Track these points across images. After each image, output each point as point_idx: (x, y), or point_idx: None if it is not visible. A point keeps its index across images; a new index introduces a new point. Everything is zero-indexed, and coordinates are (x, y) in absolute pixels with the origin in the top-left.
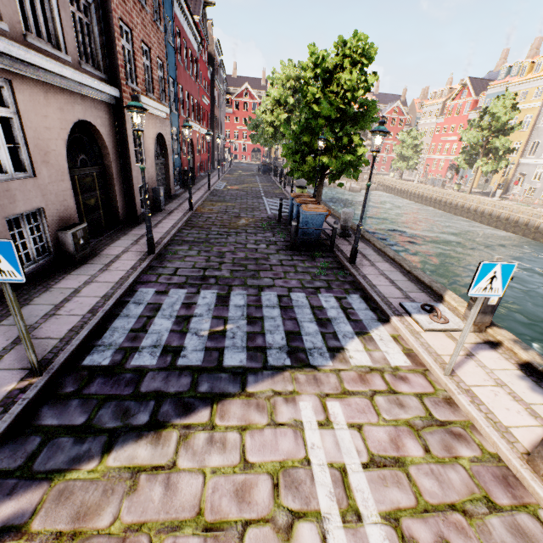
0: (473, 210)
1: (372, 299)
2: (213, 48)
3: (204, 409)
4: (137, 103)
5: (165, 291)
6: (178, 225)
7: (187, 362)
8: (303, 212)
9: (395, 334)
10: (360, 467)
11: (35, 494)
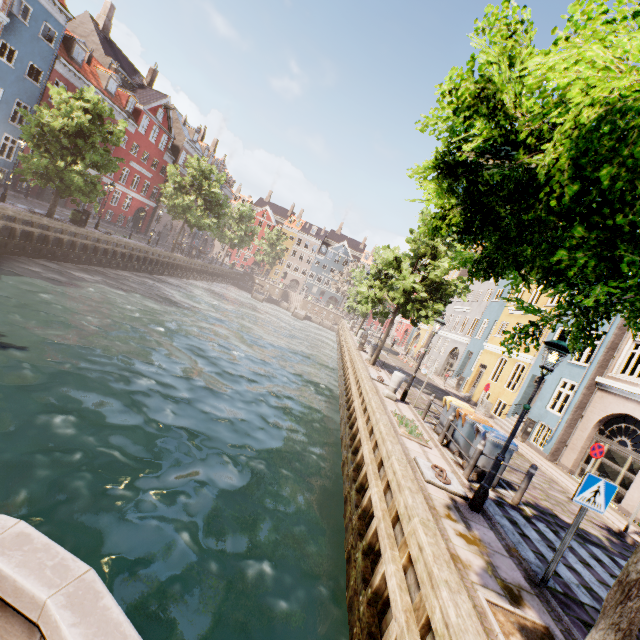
0: (340, 346)
1: None
2: (183, 144)
3: None
4: None
5: None
6: None
7: None
8: None
9: None
10: None
11: None
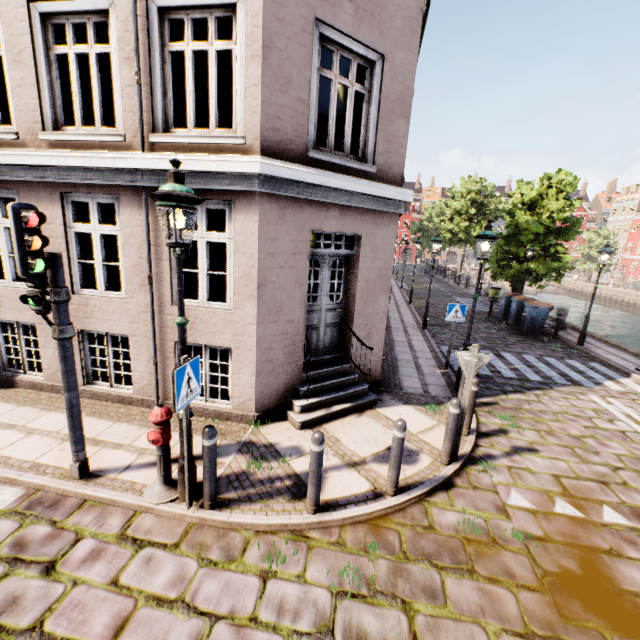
0: None
1: (609, 366)
2: None
3: (537, 390)
4: (439, 238)
5: (457, 348)
6: (415, 313)
7: (509, 376)
8: (530, 306)
9: (637, 382)
10: (637, 415)
11: (491, 398)
